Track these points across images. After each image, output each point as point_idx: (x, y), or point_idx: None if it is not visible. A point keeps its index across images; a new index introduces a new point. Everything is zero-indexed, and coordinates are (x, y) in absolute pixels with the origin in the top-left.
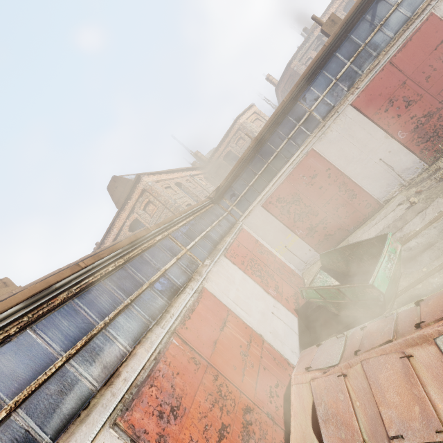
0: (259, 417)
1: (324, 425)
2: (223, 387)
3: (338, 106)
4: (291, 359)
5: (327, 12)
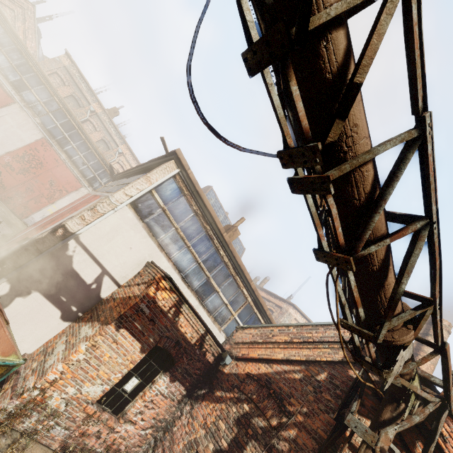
0: None
1: None
2: None
3: None
4: None
5: None
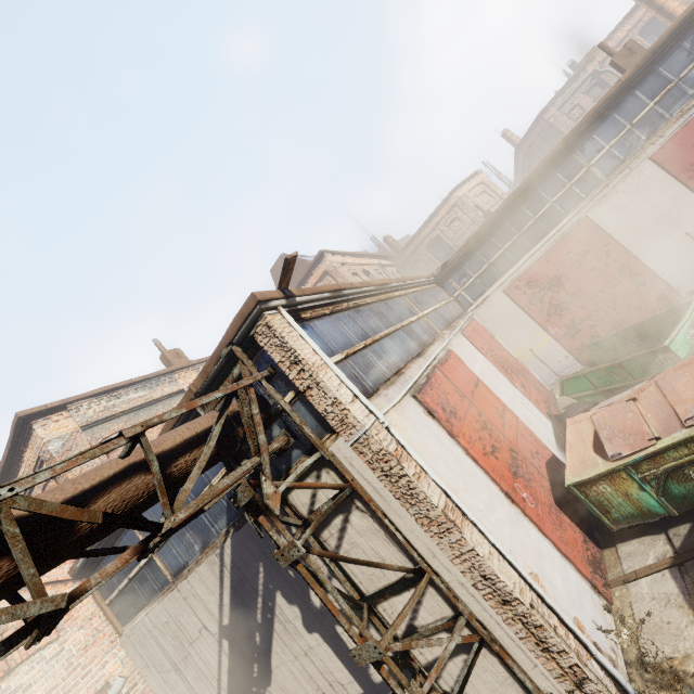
0: (524, 461)
1: (609, 442)
2: (488, 424)
3: (630, 161)
4: (548, 446)
5: (612, 38)
